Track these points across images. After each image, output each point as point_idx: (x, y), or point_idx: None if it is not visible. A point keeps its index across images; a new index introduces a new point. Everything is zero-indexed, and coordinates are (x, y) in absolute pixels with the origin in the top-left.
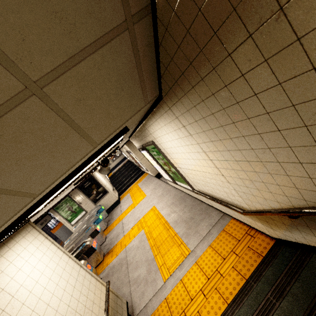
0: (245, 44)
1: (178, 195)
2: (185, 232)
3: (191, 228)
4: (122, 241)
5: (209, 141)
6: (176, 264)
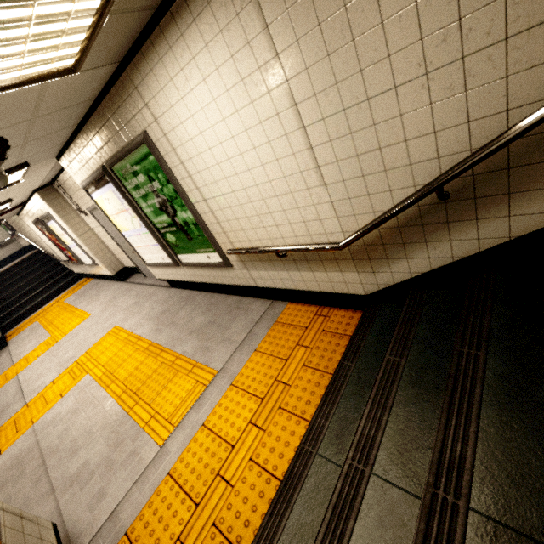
0: None
1: (175, 296)
2: (200, 347)
3: (212, 337)
4: (19, 417)
5: (321, 58)
6: (187, 404)
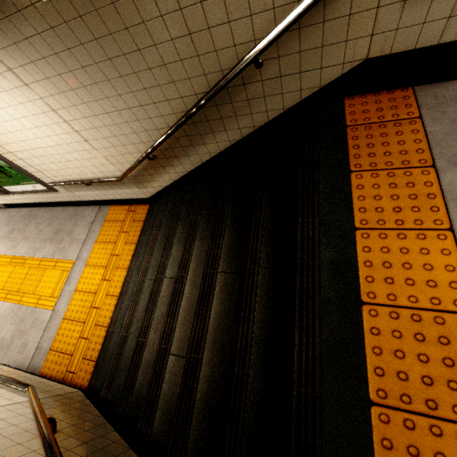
0: None
1: (16, 215)
2: (56, 249)
3: (63, 240)
4: None
5: (58, 93)
6: (61, 284)
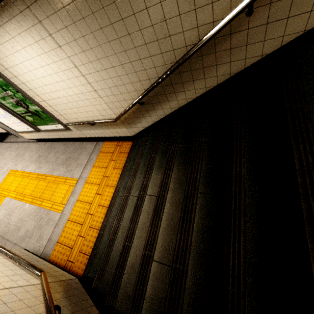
0: None
1: (43, 147)
2: (66, 170)
3: (71, 164)
4: None
5: (80, 52)
6: (68, 195)
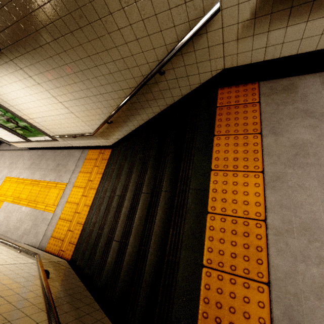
0: (62, 38)
1: (35, 154)
2: (57, 176)
3: (61, 171)
4: None
5: (55, 88)
6: (58, 198)
